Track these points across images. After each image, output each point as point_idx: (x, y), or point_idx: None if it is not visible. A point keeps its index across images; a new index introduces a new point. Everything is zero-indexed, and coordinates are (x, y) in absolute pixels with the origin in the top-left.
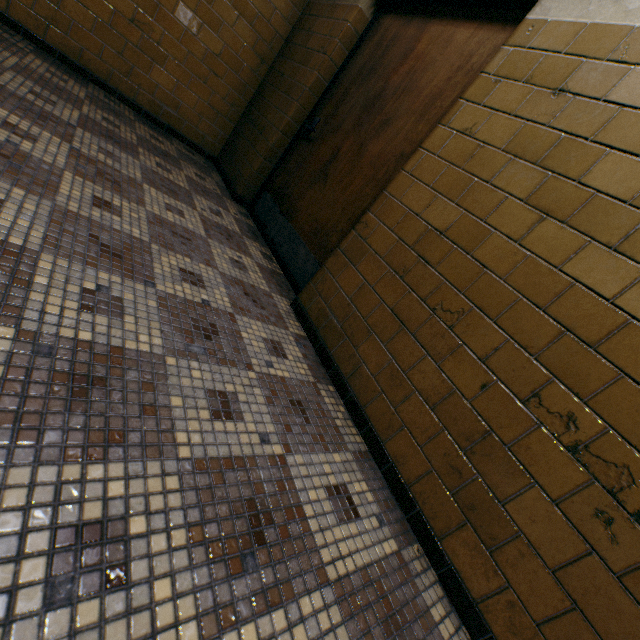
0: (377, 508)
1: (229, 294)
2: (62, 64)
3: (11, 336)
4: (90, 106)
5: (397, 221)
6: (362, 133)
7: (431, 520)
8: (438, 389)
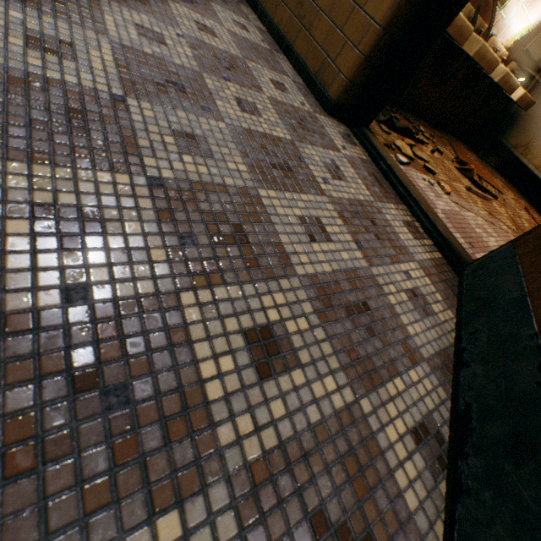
0: (263, 41)
1: None
2: None
3: None
4: None
5: None
6: None
7: (290, 42)
8: None
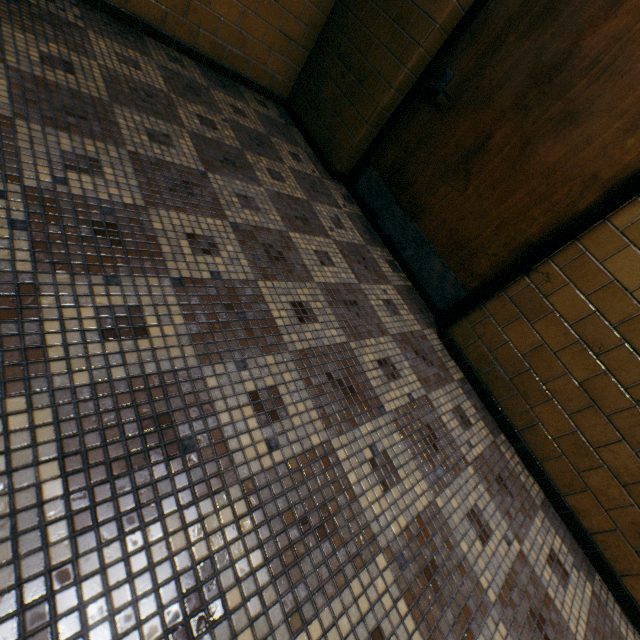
0: (570, 555)
1: (410, 365)
2: (107, 17)
3: (385, 562)
4: (178, 102)
5: (595, 288)
6: (528, 122)
7: (611, 561)
8: (632, 472)
